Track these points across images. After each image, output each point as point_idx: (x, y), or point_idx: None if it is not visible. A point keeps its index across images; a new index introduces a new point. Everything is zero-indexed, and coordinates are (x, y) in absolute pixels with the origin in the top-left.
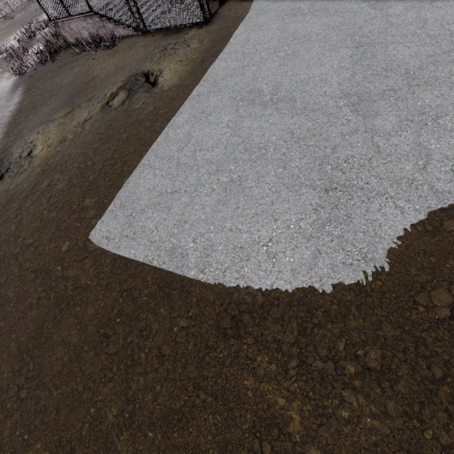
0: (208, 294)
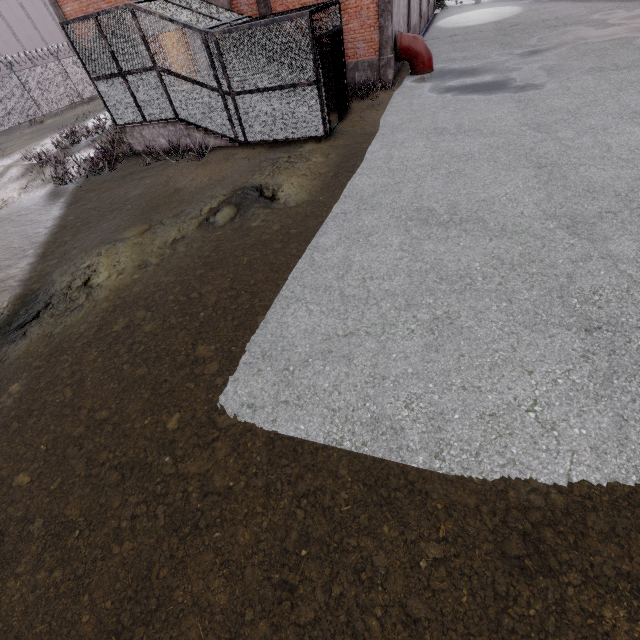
0: (462, 495)
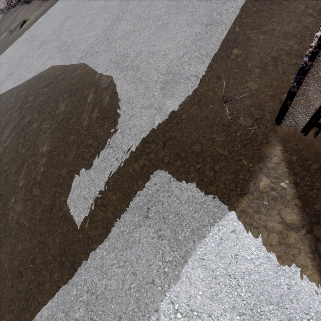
0: None
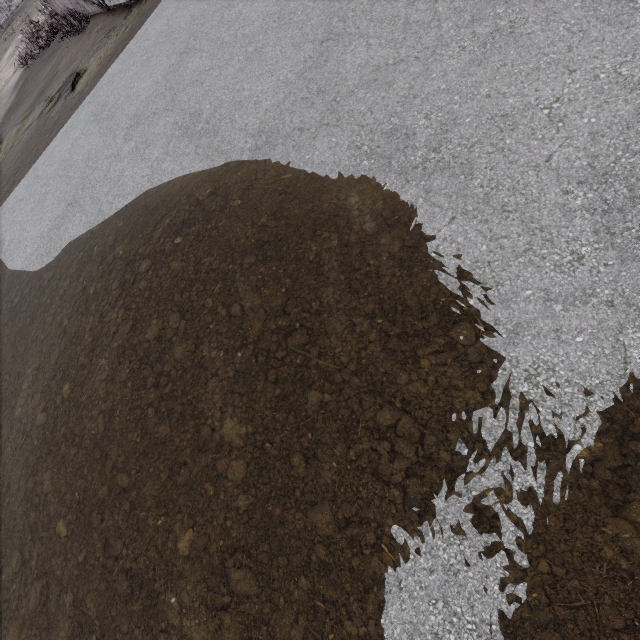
0: (1, 268)
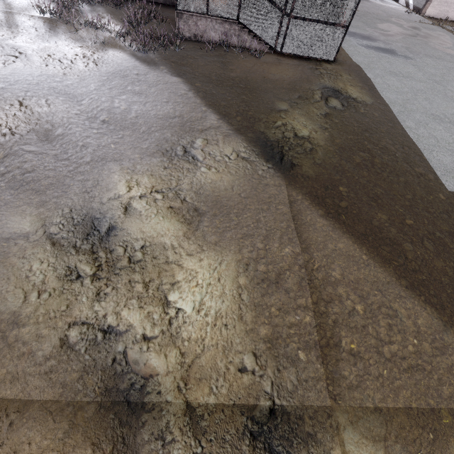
0: None
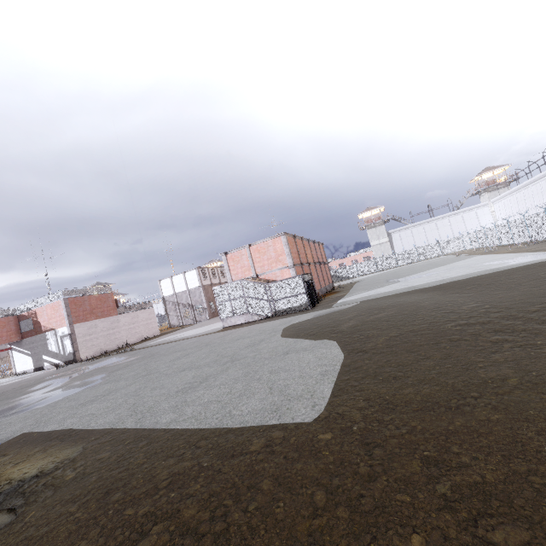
0: (348, 361)
